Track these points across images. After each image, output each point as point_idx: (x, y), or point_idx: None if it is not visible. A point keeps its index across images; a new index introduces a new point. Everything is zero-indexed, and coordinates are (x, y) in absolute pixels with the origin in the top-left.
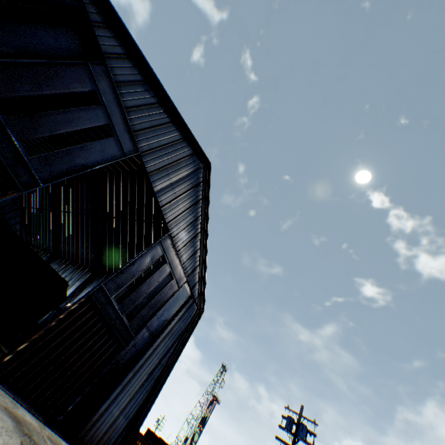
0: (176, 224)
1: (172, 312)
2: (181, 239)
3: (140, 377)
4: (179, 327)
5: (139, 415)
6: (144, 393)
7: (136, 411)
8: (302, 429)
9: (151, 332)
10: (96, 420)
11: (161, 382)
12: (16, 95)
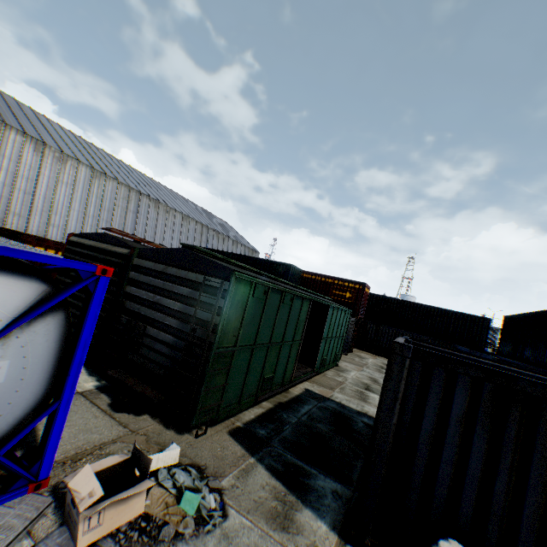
0: None
1: None
2: None
3: None
4: None
5: None
6: None
7: None
8: None
9: None
10: None
11: None
12: None
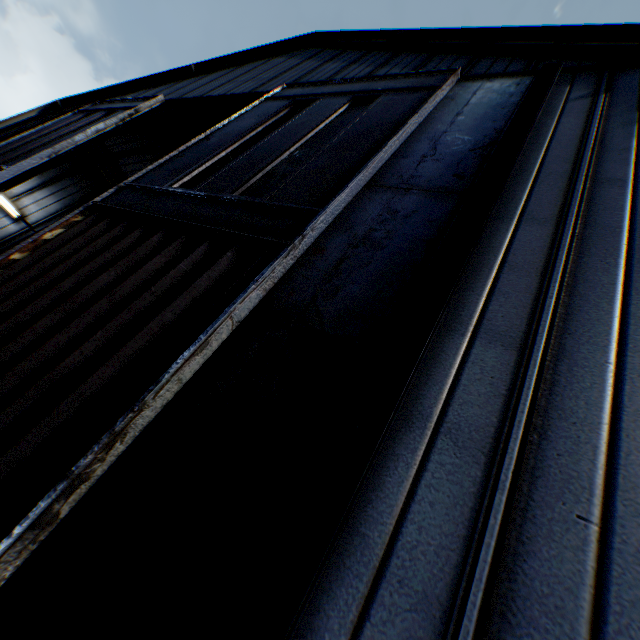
0: None
1: (500, 125)
2: None
3: (639, 369)
4: None
5: None
6: None
7: None
8: None
9: (432, 190)
10: None
11: None
12: (3, 153)
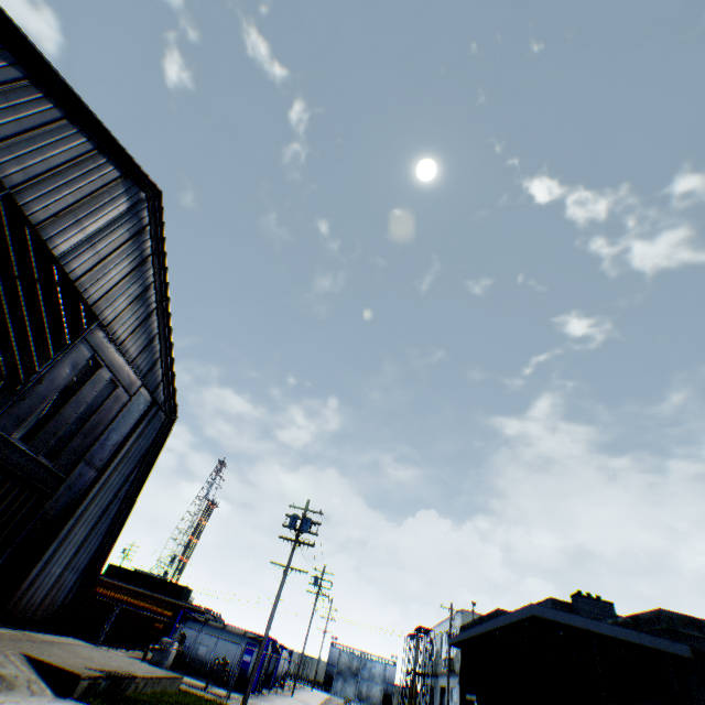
0: (111, 304)
1: (126, 431)
2: (124, 325)
3: (87, 522)
4: (139, 447)
5: (96, 563)
6: (98, 537)
7: (90, 560)
8: (307, 523)
9: (94, 464)
10: (29, 588)
11: (123, 518)
12: None
